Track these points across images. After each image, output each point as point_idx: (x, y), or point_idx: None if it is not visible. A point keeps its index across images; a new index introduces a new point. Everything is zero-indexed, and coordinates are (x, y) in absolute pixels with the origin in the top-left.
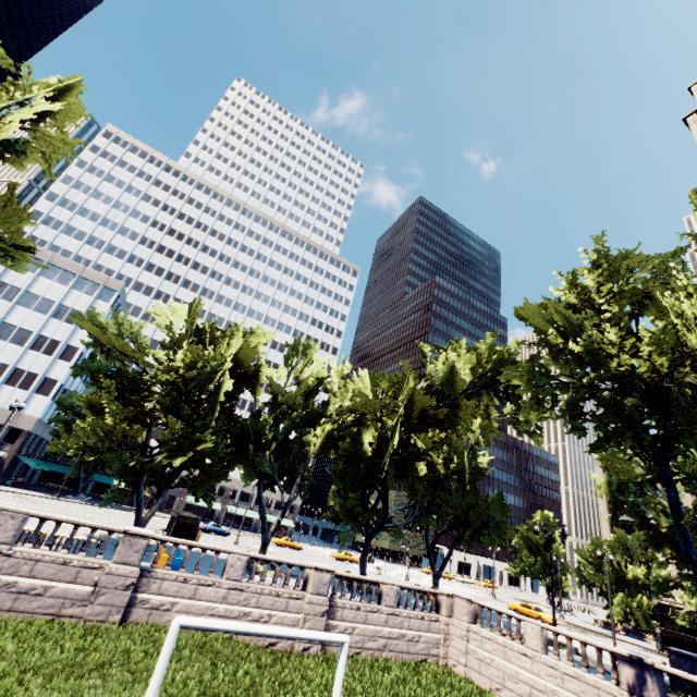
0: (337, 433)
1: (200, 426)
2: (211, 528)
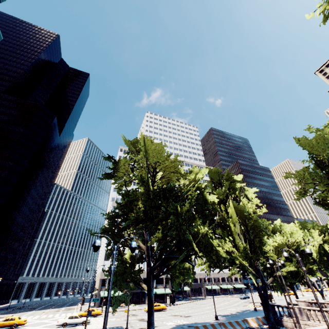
0: (322, 250)
1: (305, 262)
2: (245, 296)
